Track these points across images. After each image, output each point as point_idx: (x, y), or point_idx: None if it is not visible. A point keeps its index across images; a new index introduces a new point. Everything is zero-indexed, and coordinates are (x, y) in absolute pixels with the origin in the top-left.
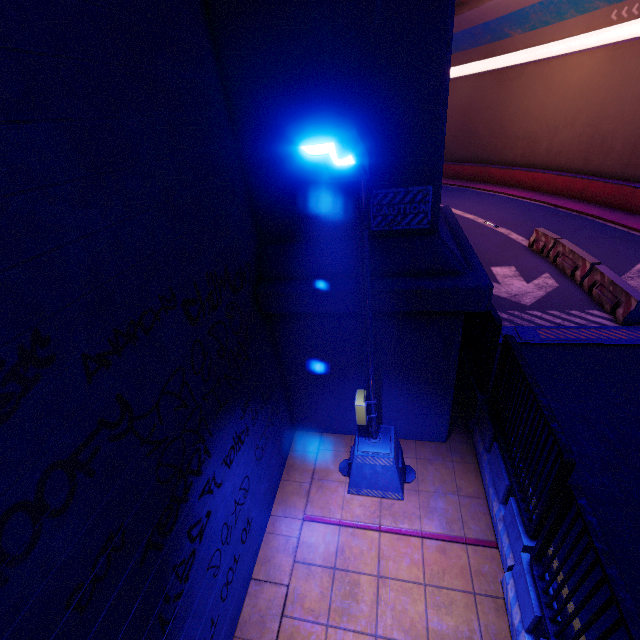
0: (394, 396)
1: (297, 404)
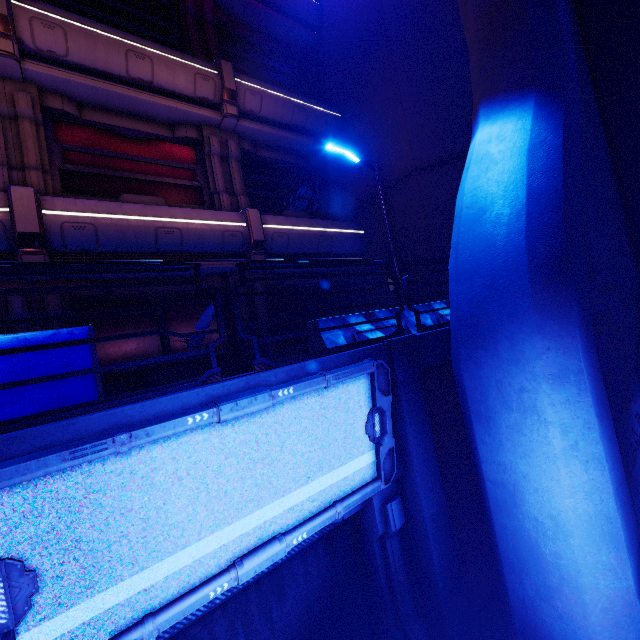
0: None
1: None
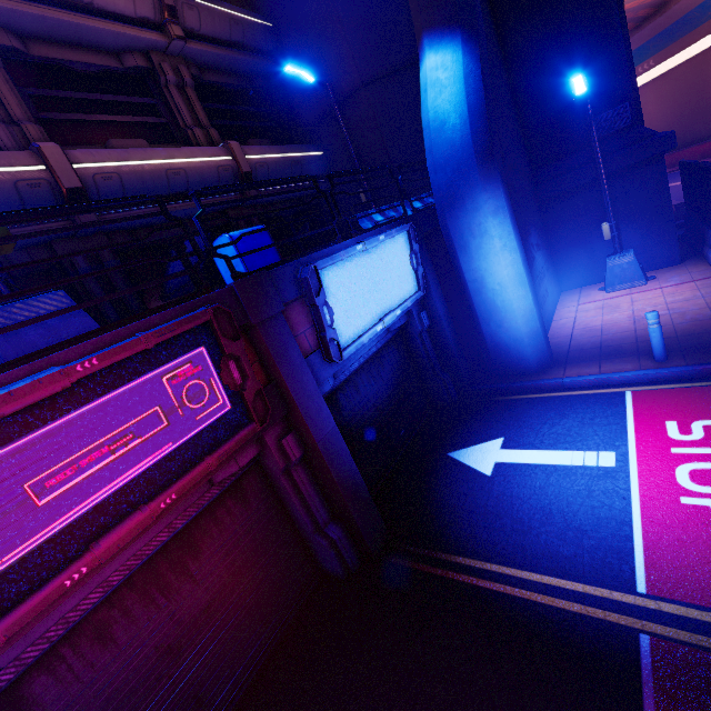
0: (630, 236)
1: (561, 268)
